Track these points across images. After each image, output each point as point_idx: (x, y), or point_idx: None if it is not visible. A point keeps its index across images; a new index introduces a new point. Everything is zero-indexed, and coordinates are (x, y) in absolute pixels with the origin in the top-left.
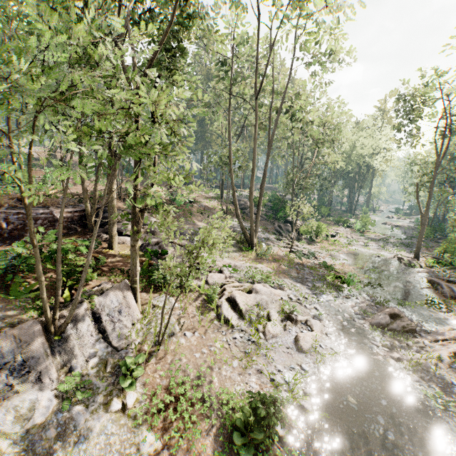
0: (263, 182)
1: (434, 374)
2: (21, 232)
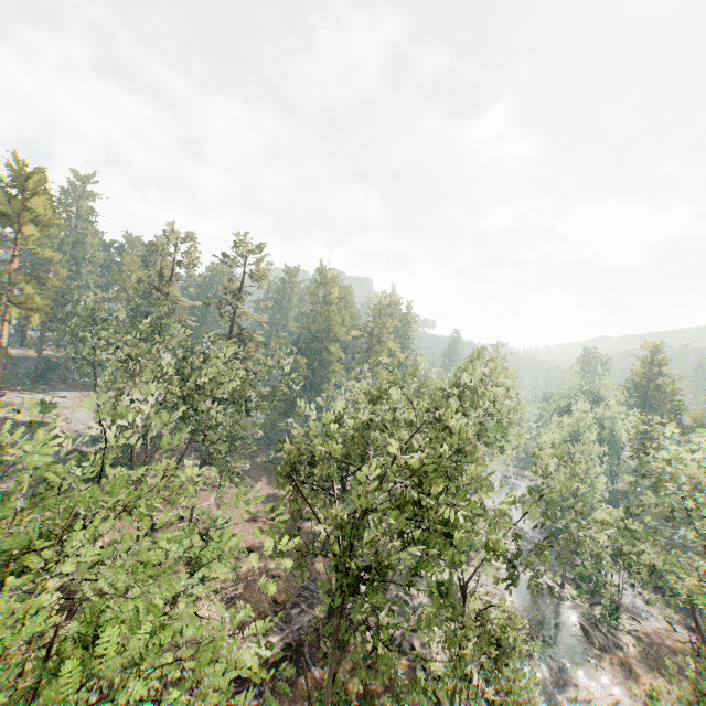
0: None
1: None
2: (300, 648)
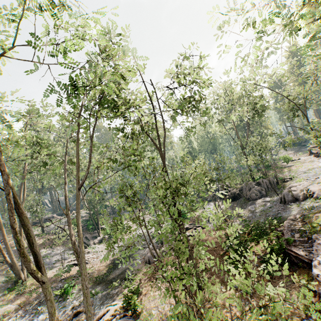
0: (20, 230)
1: None
2: None
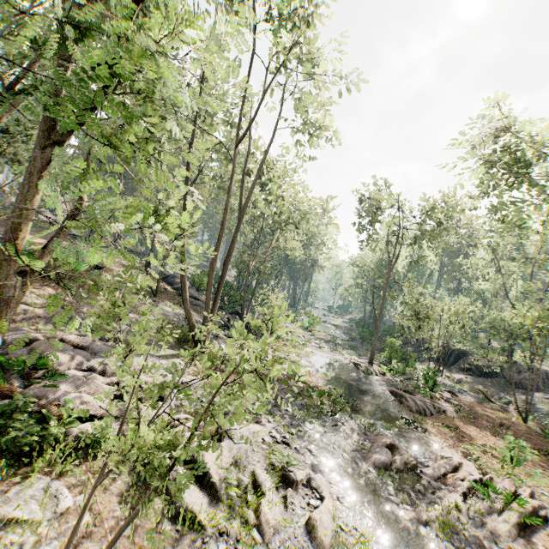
0: (230, 257)
1: (465, 536)
2: None
